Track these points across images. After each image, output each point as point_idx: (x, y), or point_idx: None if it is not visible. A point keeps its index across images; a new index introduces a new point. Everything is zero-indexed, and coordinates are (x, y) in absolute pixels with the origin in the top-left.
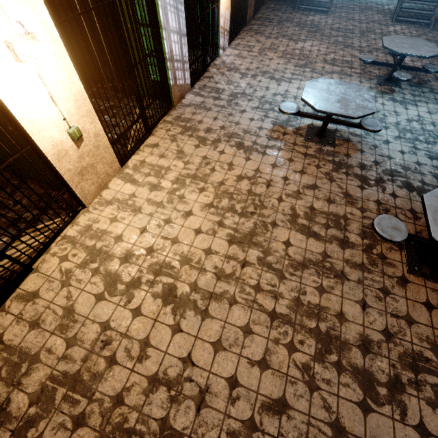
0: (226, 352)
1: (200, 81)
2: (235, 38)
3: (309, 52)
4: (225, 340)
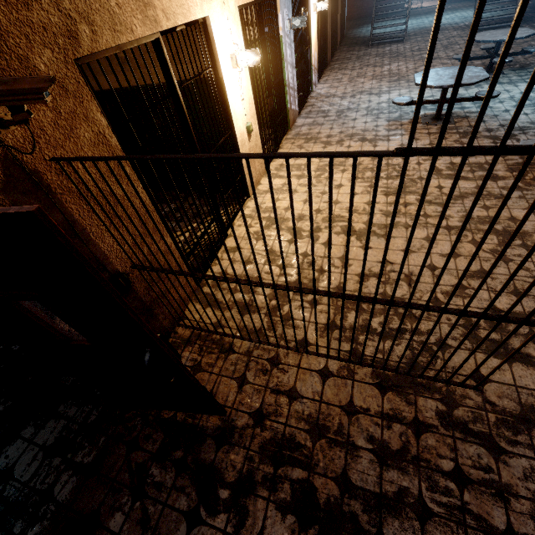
0: (417, 253)
1: (304, 110)
2: (321, 77)
3: (398, 70)
4: (412, 247)
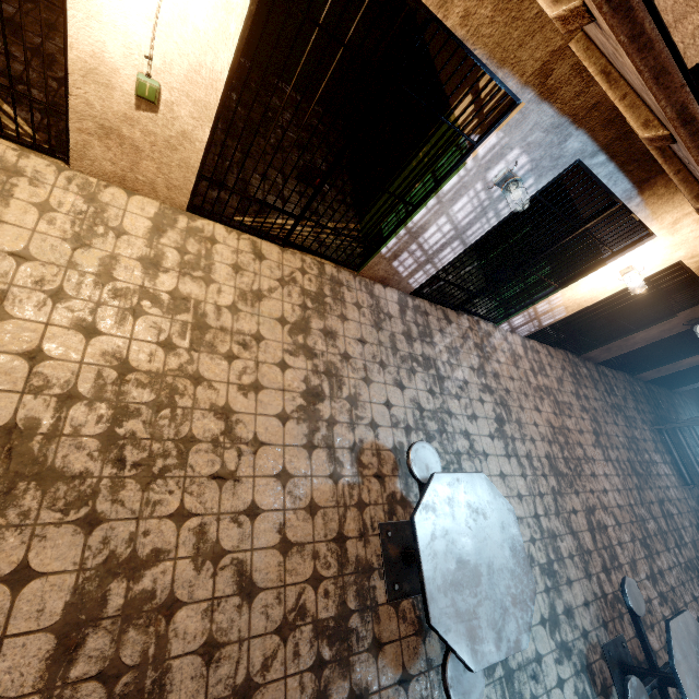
0: None
1: (431, 305)
2: (545, 344)
3: (591, 474)
4: None
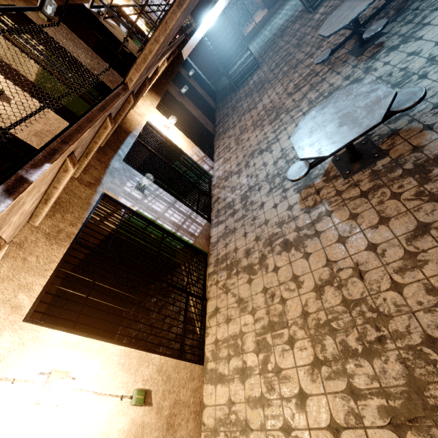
0: None
1: (212, 210)
2: (214, 152)
3: (271, 103)
4: None
